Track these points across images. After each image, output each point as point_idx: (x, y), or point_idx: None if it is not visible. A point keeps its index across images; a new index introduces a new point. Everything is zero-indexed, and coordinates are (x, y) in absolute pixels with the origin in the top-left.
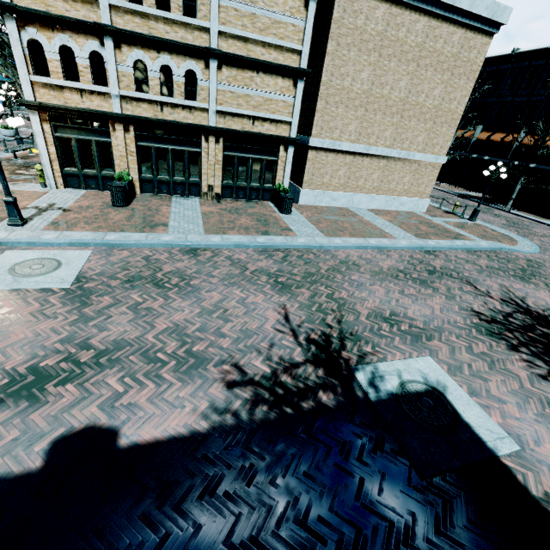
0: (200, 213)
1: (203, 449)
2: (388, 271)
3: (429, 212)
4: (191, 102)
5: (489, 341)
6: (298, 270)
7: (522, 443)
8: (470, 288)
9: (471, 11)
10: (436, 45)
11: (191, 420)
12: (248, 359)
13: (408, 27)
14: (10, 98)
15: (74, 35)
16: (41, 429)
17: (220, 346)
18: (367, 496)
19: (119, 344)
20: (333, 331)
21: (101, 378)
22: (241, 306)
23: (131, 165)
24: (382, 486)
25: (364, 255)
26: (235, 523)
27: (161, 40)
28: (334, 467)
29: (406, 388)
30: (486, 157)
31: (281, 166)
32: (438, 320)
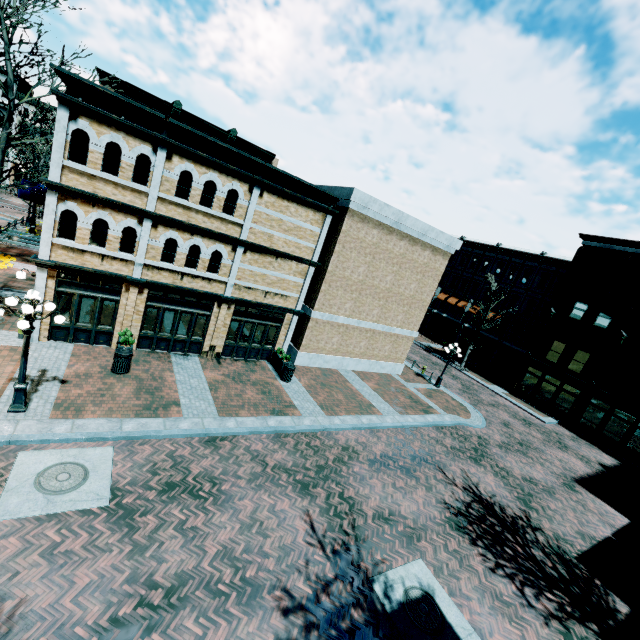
0: (206, 383)
1: None
2: (380, 458)
3: (403, 375)
4: (212, 275)
5: (458, 537)
6: (310, 462)
7: (482, 636)
8: (441, 475)
9: (437, 240)
10: (413, 256)
11: None
12: (293, 581)
13: (395, 243)
14: None
15: (114, 212)
16: None
17: (267, 569)
18: None
19: (182, 577)
20: (350, 539)
21: (179, 622)
22: (273, 516)
23: (135, 323)
24: None
25: (360, 438)
26: None
27: (198, 228)
28: None
29: (409, 596)
30: (444, 315)
31: (283, 331)
32: (423, 516)
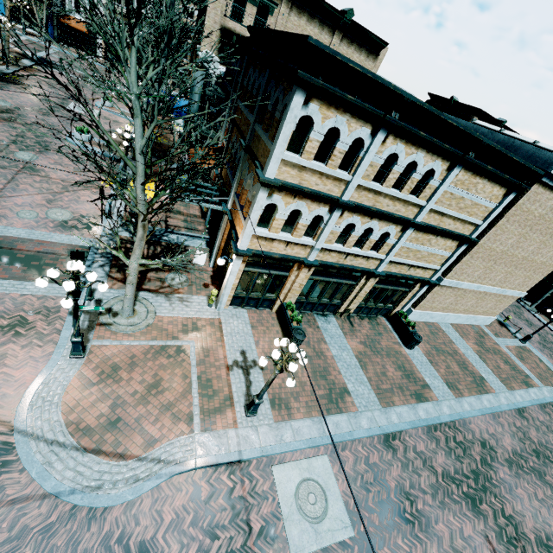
0: (355, 357)
1: None
2: (513, 457)
3: (490, 326)
4: (373, 254)
5: None
6: (465, 467)
7: None
8: None
9: None
10: None
11: None
12: None
13: None
14: (130, 139)
15: (310, 202)
16: None
17: None
18: None
19: None
20: None
21: None
22: (466, 544)
23: (295, 293)
24: None
25: (489, 428)
26: None
27: (381, 213)
28: None
29: None
30: None
31: (409, 296)
32: None
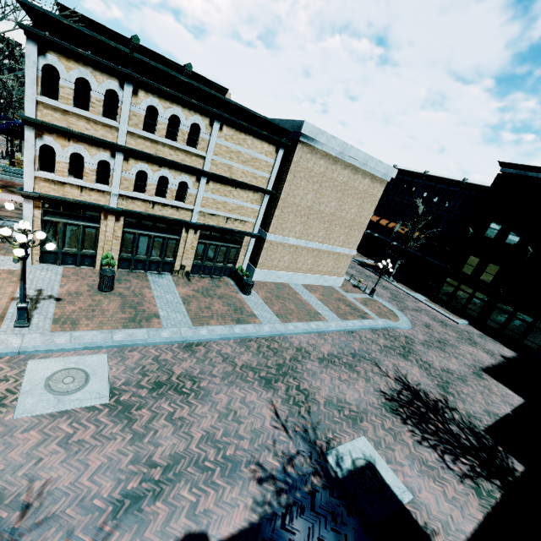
0: (180, 297)
1: (261, 535)
2: (328, 357)
3: (343, 287)
4: (179, 204)
5: (392, 417)
6: (271, 362)
7: (413, 493)
8: (377, 369)
9: (375, 168)
10: (354, 184)
11: (246, 515)
12: (264, 457)
13: (339, 172)
14: None
15: (88, 146)
16: None
17: (243, 448)
18: None
19: (175, 457)
20: (307, 422)
21: (177, 492)
22: (244, 406)
23: (114, 247)
24: (356, 537)
25: (310, 341)
26: None
27: (165, 160)
28: (331, 530)
29: (355, 465)
30: (376, 234)
31: (243, 252)
32: (364, 402)
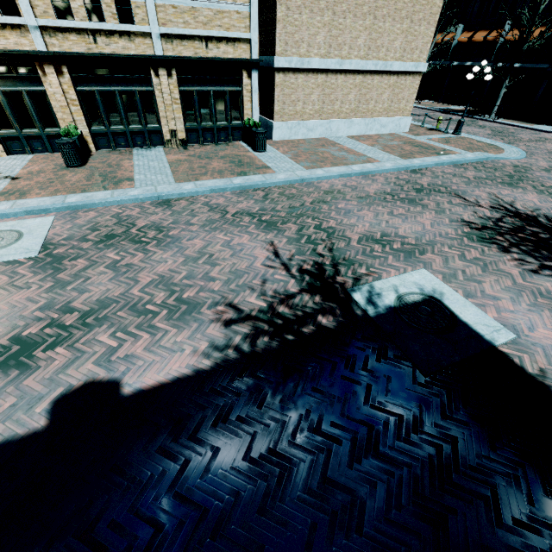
0: (167, 163)
1: (209, 384)
2: (374, 195)
3: (412, 132)
4: (127, 26)
5: (481, 247)
6: (282, 206)
7: (517, 332)
8: (459, 200)
9: None
10: None
11: (192, 361)
12: (242, 297)
13: None
14: None
15: None
16: (38, 392)
17: (211, 290)
18: (375, 398)
19: (104, 302)
20: (325, 259)
21: (92, 337)
22: (226, 249)
23: (77, 117)
24: (389, 388)
25: (349, 183)
26: (251, 441)
27: None
28: (341, 379)
29: (403, 301)
30: (468, 63)
31: (247, 97)
32: (430, 234)
